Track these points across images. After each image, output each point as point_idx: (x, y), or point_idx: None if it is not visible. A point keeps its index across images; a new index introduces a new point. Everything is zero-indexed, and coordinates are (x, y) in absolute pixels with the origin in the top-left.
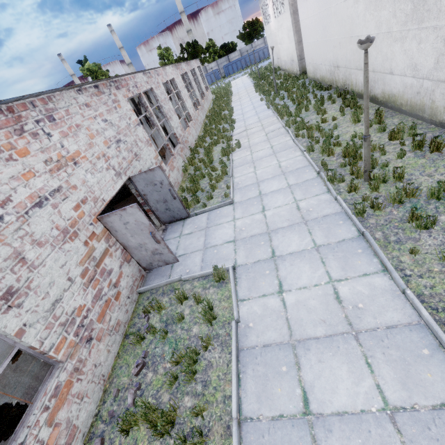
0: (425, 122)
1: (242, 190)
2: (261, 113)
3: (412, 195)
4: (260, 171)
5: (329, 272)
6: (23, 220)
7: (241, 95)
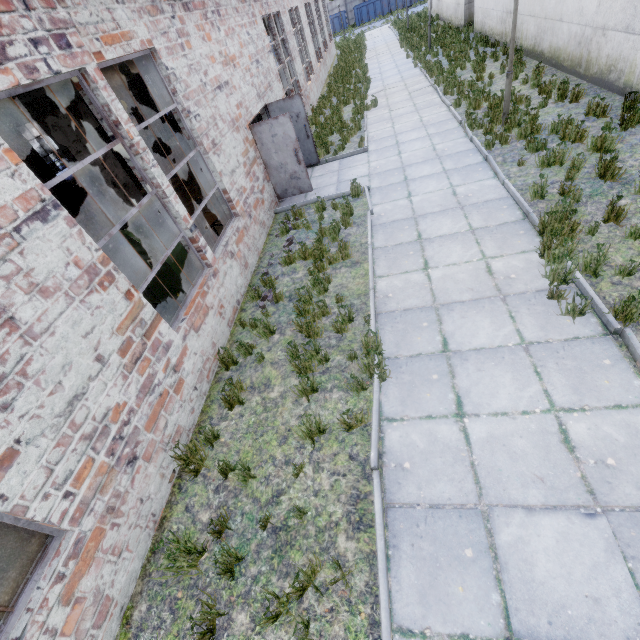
0: (580, 78)
1: (377, 141)
2: (405, 72)
3: (537, 132)
4: (399, 126)
5: (452, 183)
6: (214, 95)
7: (379, 51)
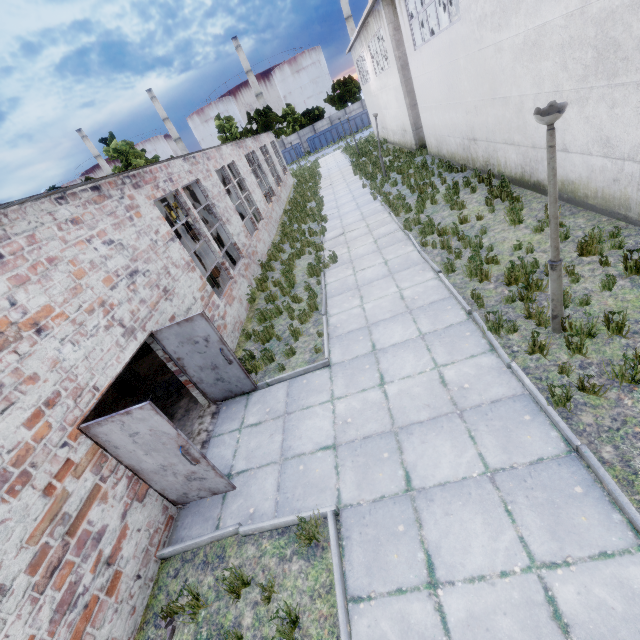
0: (633, 224)
1: (343, 339)
2: (364, 207)
3: None
4: (370, 305)
5: (527, 541)
6: None
7: (334, 179)
